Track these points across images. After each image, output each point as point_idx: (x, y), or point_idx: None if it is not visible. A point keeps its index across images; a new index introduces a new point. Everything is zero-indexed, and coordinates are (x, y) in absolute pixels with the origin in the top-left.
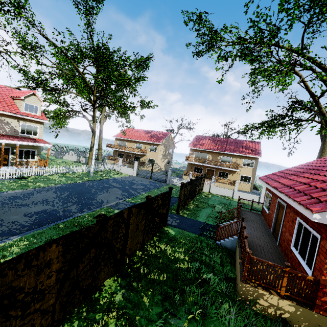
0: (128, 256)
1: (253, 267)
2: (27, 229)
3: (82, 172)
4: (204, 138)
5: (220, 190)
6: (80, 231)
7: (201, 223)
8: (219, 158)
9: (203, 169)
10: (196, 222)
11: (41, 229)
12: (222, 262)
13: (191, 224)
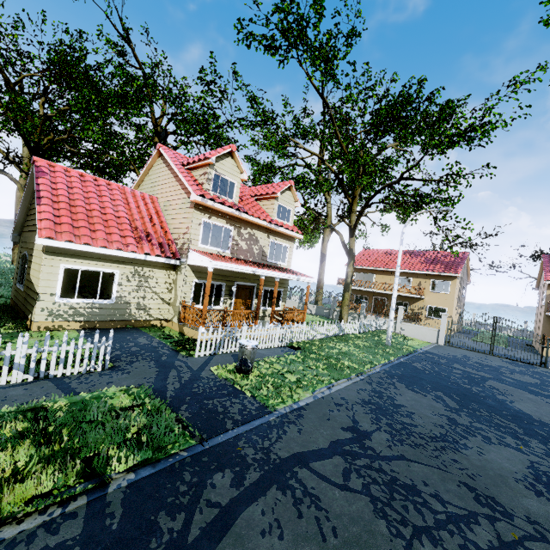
0: None
1: None
2: None
3: (354, 334)
4: None
5: None
6: None
7: None
8: None
9: None
10: None
11: None
12: None
13: None
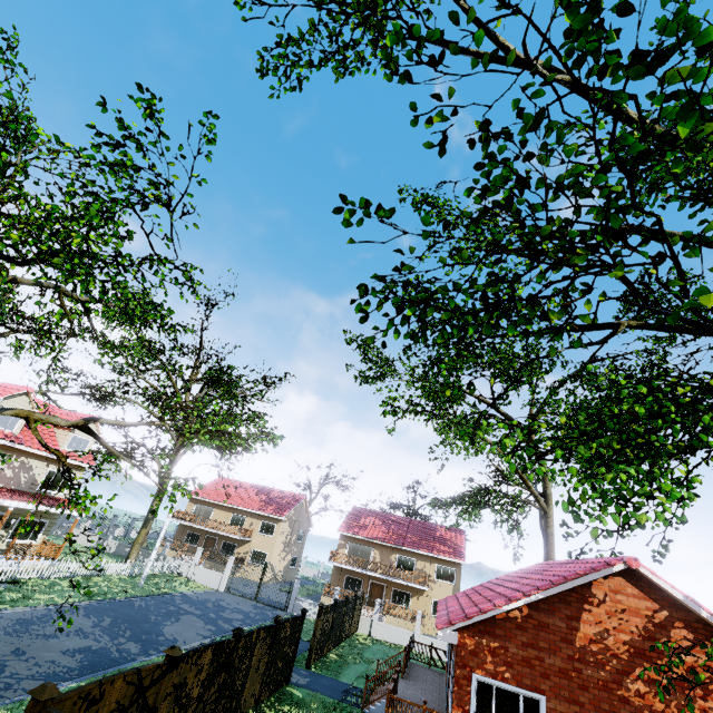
0: None
1: None
2: (79, 674)
3: (119, 575)
4: (367, 514)
5: (391, 631)
6: (225, 641)
7: (345, 684)
8: (394, 559)
9: (363, 582)
10: (338, 683)
11: (99, 675)
12: None
13: (329, 684)
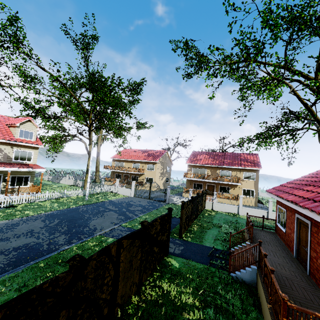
0: (120, 307)
1: (289, 316)
2: None
3: (77, 196)
4: (200, 154)
5: (224, 207)
6: (40, 288)
7: (208, 248)
8: (219, 173)
9: (203, 185)
10: (202, 248)
11: (16, 270)
12: (243, 305)
13: (197, 250)
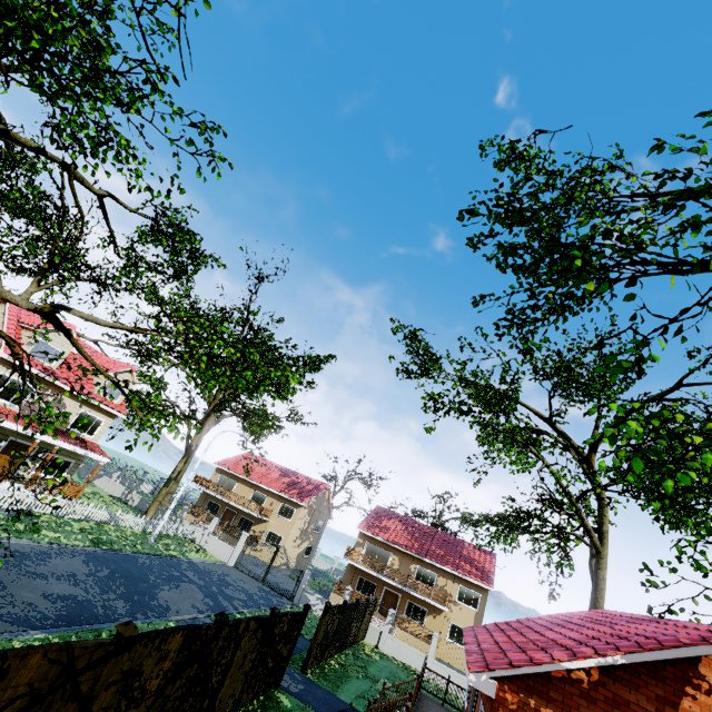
0: None
1: None
2: (52, 624)
3: (133, 529)
4: (391, 516)
5: (401, 648)
6: (202, 626)
7: (342, 702)
8: (414, 570)
9: (377, 587)
10: (334, 699)
11: (73, 630)
12: None
13: (324, 698)
